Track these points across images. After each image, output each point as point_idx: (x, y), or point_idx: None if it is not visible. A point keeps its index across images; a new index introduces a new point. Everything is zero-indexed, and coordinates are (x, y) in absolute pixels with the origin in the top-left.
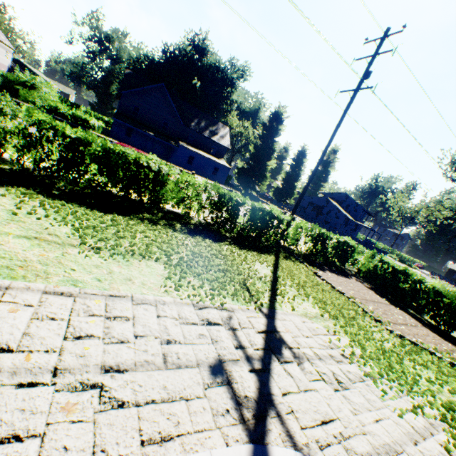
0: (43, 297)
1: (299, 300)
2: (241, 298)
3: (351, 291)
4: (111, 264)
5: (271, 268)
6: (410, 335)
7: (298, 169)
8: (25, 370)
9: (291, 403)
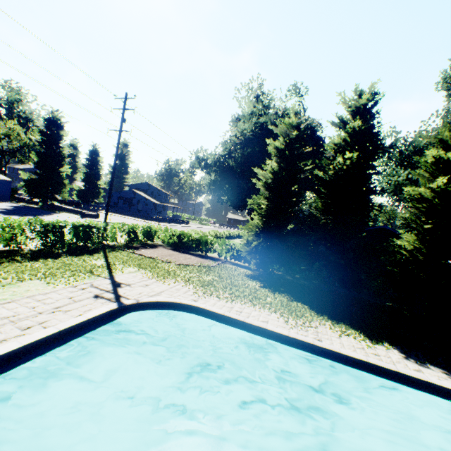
0: (1, 306)
1: (126, 268)
2: (94, 277)
3: (157, 254)
4: (10, 289)
5: (104, 260)
6: (185, 262)
7: (97, 168)
8: (29, 316)
9: (128, 294)
